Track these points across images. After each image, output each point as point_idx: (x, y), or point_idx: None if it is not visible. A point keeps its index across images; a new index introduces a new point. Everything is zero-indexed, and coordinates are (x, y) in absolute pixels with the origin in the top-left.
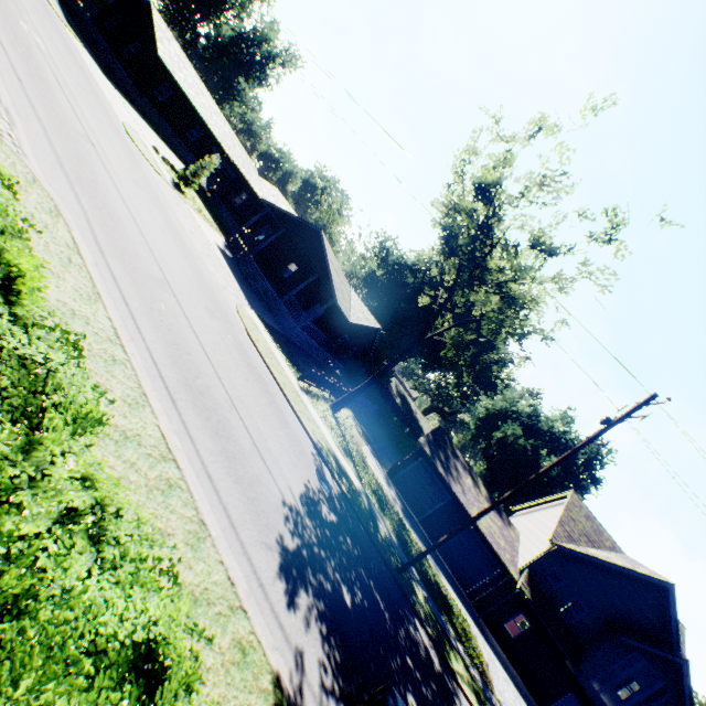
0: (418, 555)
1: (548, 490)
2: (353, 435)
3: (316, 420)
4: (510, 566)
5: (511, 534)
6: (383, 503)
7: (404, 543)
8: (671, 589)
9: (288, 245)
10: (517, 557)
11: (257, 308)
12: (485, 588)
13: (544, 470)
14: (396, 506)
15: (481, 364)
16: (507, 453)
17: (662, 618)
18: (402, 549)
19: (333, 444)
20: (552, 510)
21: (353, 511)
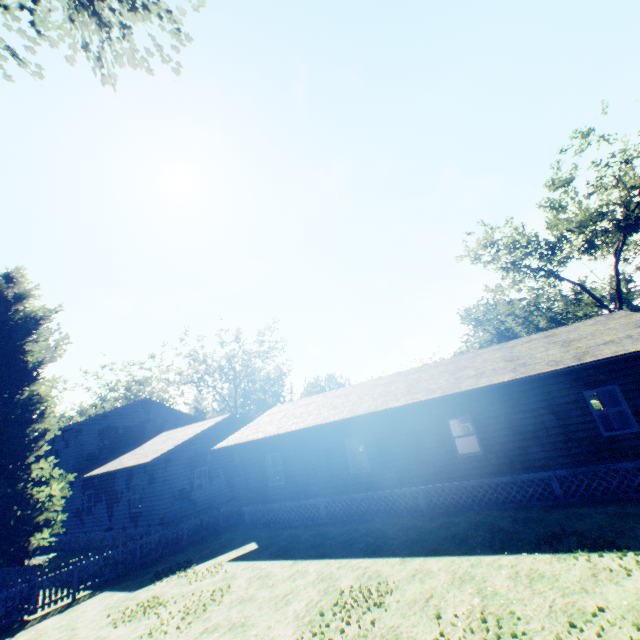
0: None
1: None
2: None
3: None
4: None
5: None
6: None
7: None
8: None
9: None
10: None
11: None
12: None
13: None
14: None
15: None
16: None
17: None
18: None
19: None
20: None
21: None
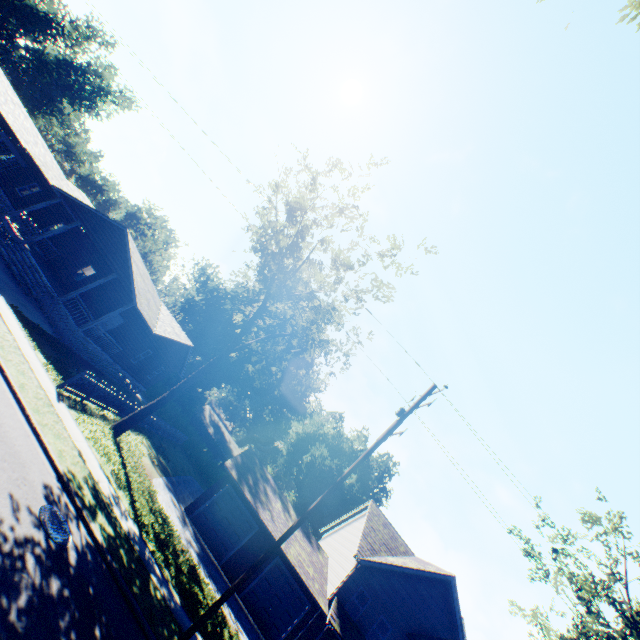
0: (204, 614)
1: (351, 507)
2: (142, 464)
3: (74, 439)
4: (320, 598)
5: (320, 559)
6: (169, 549)
7: (193, 601)
8: (453, 582)
9: (87, 246)
10: (327, 585)
11: (15, 298)
12: (295, 634)
13: (351, 469)
14: (191, 551)
15: (292, 378)
16: (317, 475)
17: (450, 615)
18: (186, 612)
19: (99, 471)
20: (356, 523)
21: (107, 567)
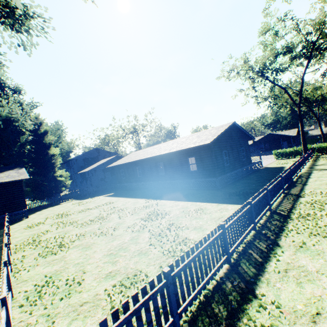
0: None
1: None
2: None
3: None
4: None
5: None
6: None
7: None
8: None
9: None
10: None
11: None
12: None
13: None
14: None
15: None
16: None
17: None
18: None
19: None
20: None
21: None
